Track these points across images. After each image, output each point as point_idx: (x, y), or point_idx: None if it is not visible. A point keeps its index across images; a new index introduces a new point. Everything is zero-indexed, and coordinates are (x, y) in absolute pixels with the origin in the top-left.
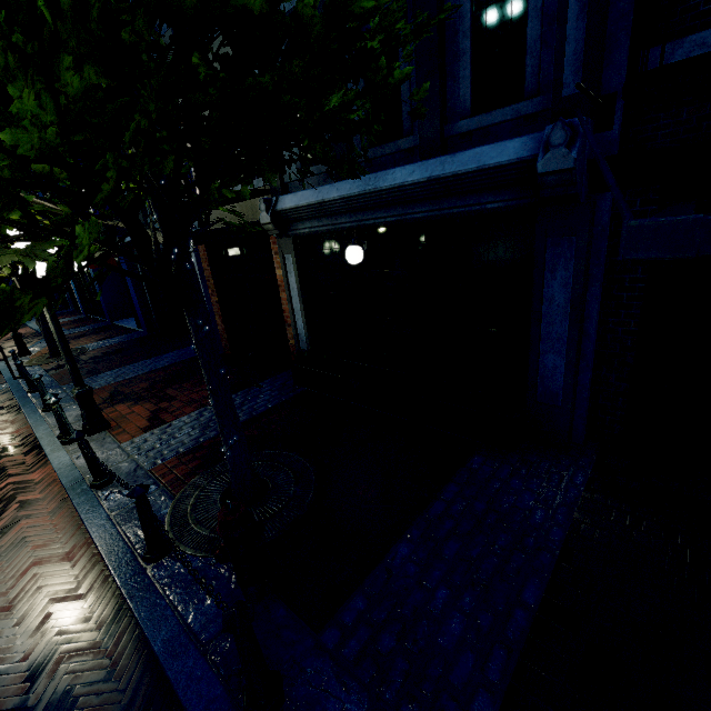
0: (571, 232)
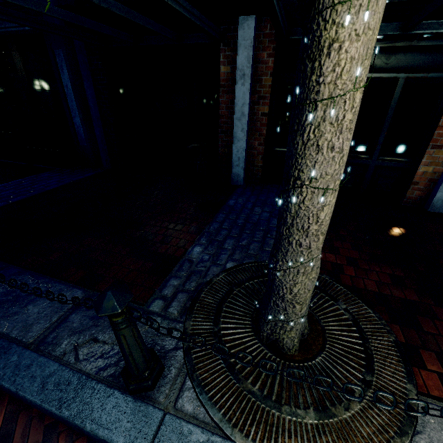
0: (60, 47)
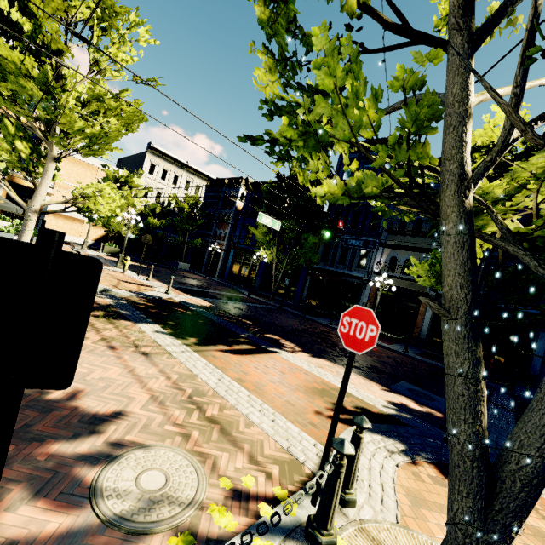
0: None
